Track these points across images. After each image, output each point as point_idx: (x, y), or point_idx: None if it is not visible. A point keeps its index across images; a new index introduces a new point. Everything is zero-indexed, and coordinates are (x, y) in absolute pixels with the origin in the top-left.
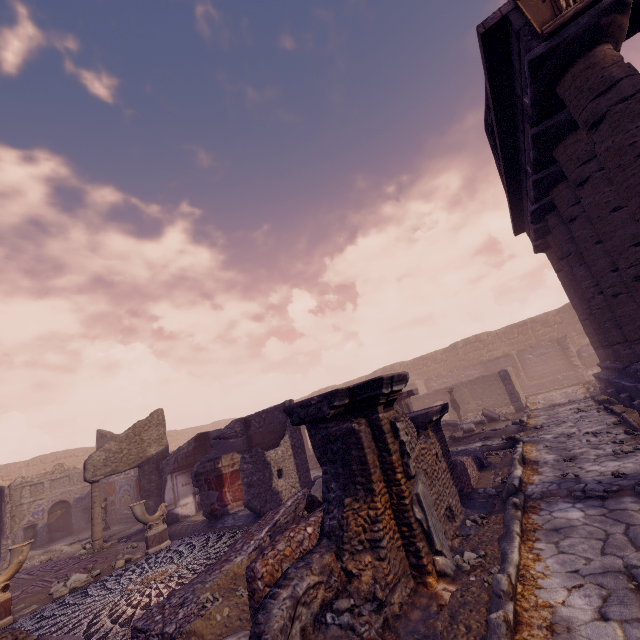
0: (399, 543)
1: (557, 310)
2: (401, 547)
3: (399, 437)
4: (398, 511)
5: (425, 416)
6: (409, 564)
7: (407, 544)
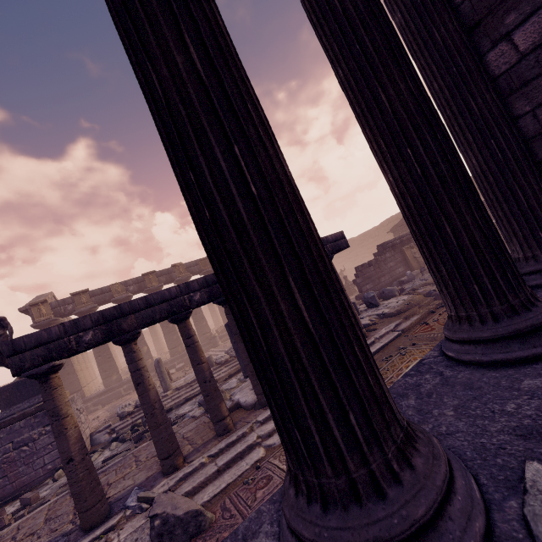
0: None
1: None
2: None
3: None
4: None
5: None
6: None
7: None
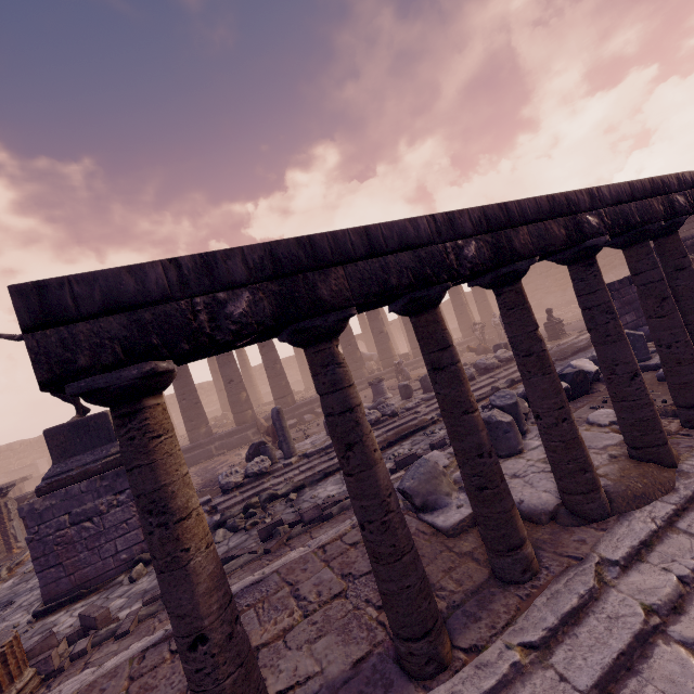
0: (3, 543)
1: (173, 395)
2: (3, 544)
3: (8, 507)
4: (4, 532)
5: (24, 497)
6: (6, 548)
7: (6, 542)
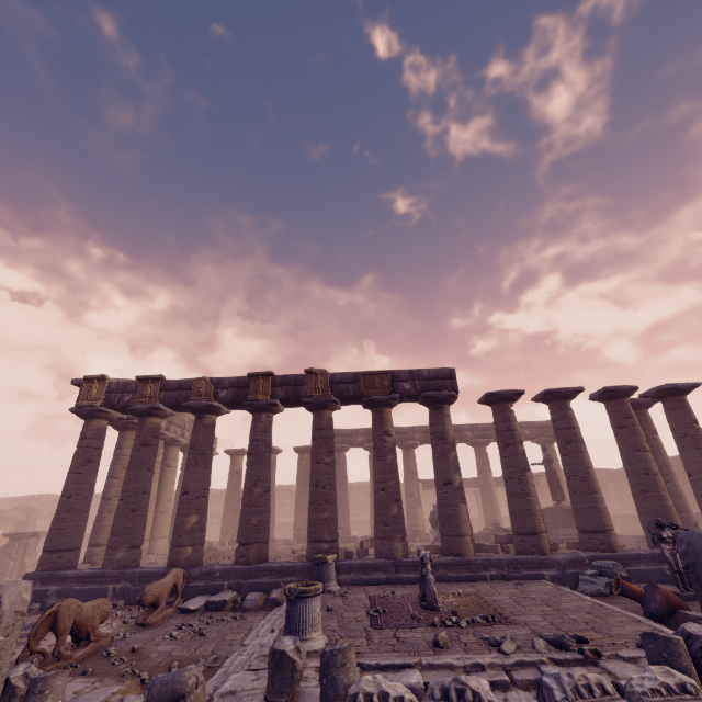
0: None
1: None
2: None
3: None
4: None
5: None
6: None
7: None
